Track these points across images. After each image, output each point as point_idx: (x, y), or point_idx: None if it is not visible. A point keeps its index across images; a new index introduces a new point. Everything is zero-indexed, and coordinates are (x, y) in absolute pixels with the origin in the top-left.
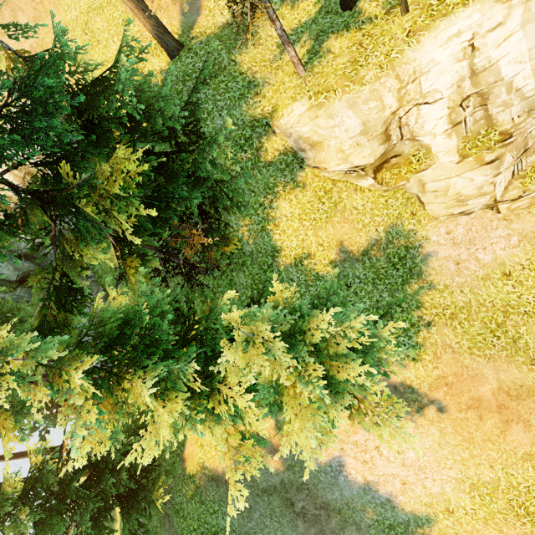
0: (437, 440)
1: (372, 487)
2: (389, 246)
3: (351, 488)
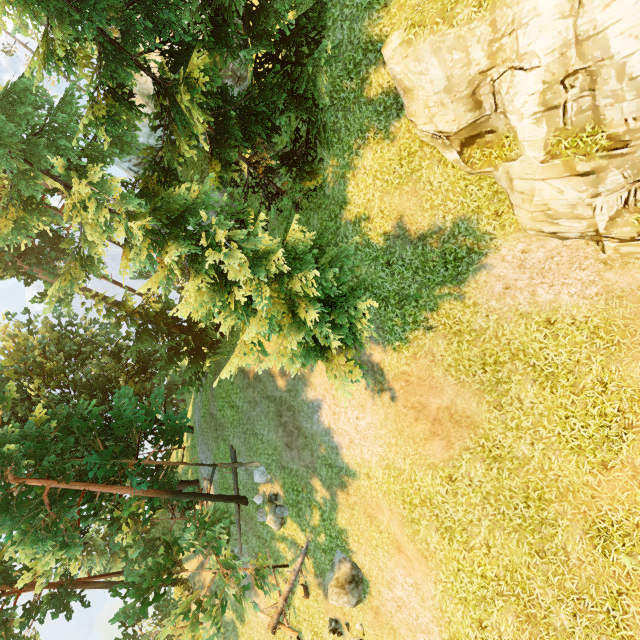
0: (381, 421)
1: (331, 433)
2: (451, 240)
3: (319, 426)
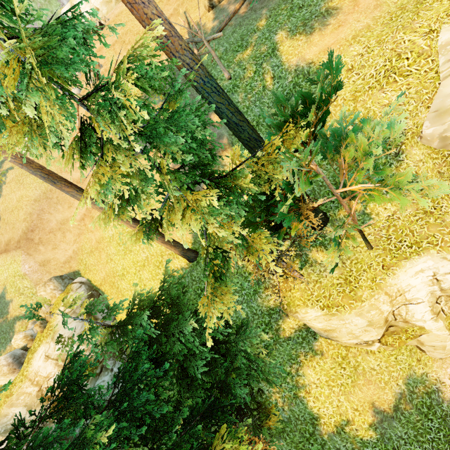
0: None
1: None
2: (413, 396)
3: None
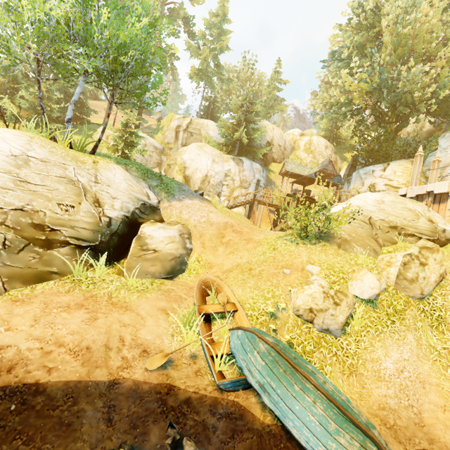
0: None
1: None
2: None
3: None
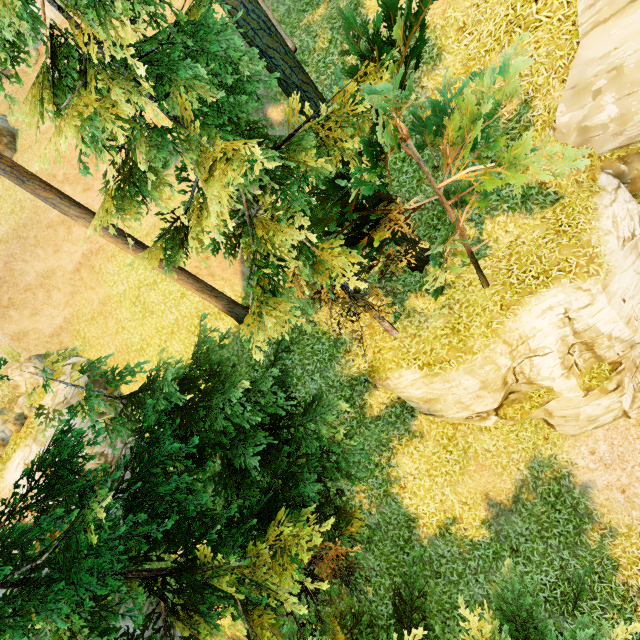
0: None
1: None
2: (538, 483)
3: None
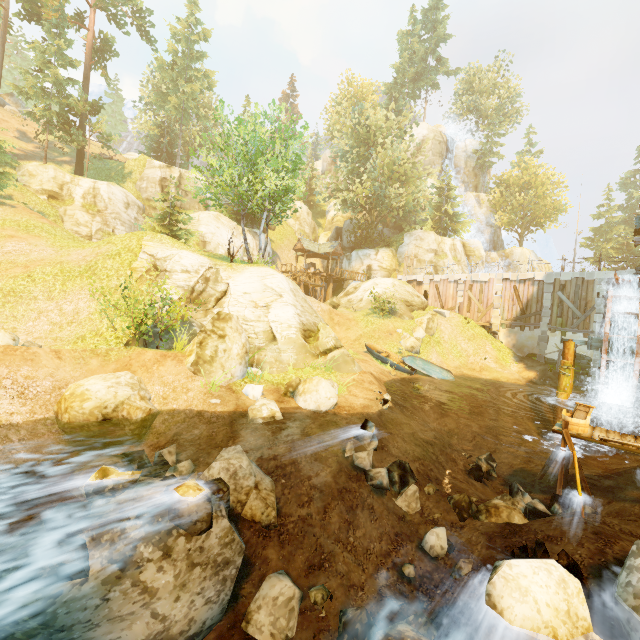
0: None
1: None
2: None
3: None
